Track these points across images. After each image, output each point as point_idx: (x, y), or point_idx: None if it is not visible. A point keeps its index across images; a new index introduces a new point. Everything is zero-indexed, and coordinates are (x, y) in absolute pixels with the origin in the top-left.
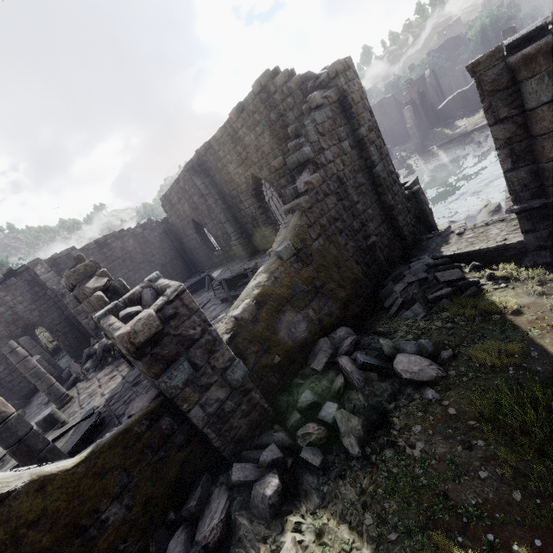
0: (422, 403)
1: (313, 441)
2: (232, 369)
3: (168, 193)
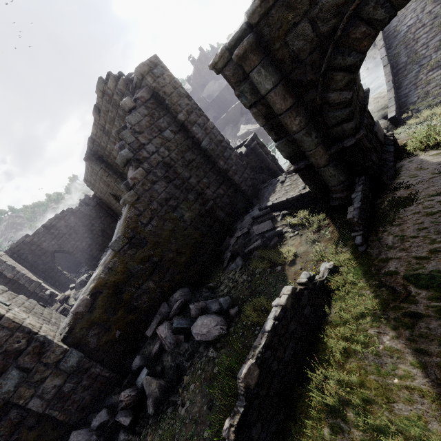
0: (205, 360)
1: (123, 406)
2: (65, 359)
3: (86, 177)
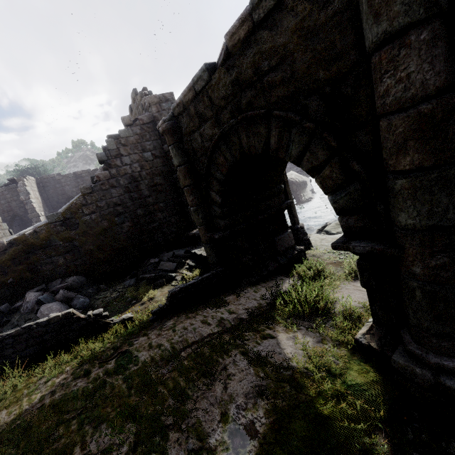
0: None
1: None
2: None
3: None
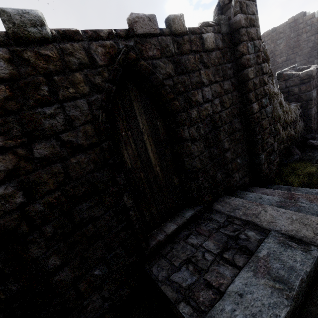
0: None
1: None
2: None
3: None
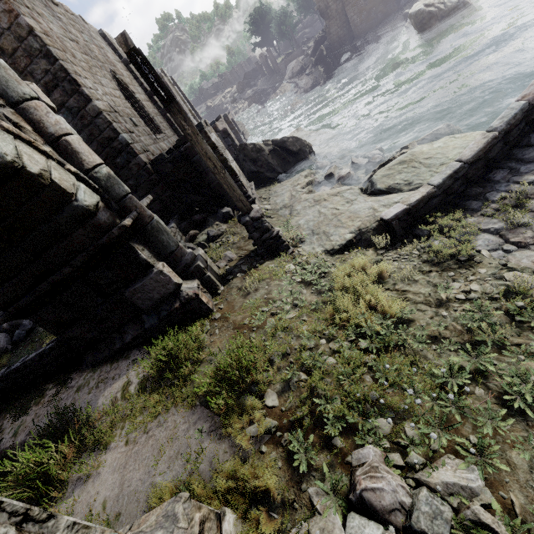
0: None
1: None
2: None
3: None
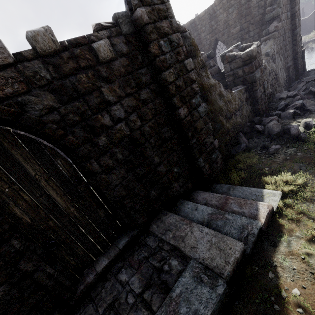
0: None
1: (297, 106)
2: (265, 83)
3: None
